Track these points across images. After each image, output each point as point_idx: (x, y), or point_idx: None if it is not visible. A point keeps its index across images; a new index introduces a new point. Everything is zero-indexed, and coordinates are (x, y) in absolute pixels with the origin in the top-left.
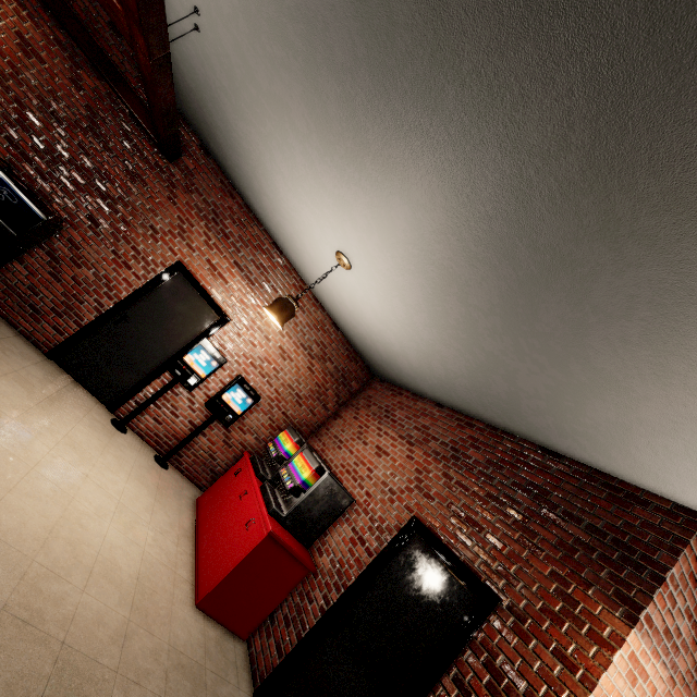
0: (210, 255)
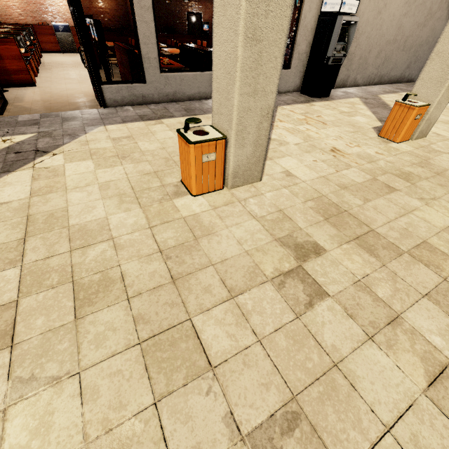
0: (189, 4)
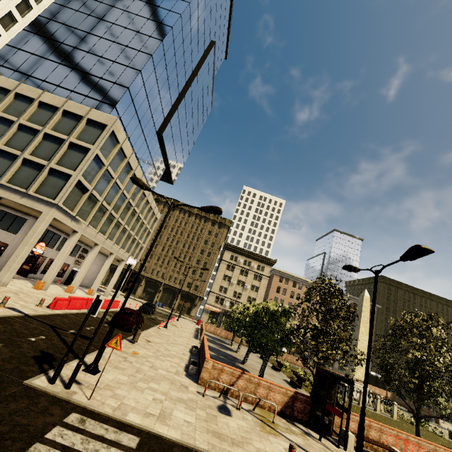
0: None
